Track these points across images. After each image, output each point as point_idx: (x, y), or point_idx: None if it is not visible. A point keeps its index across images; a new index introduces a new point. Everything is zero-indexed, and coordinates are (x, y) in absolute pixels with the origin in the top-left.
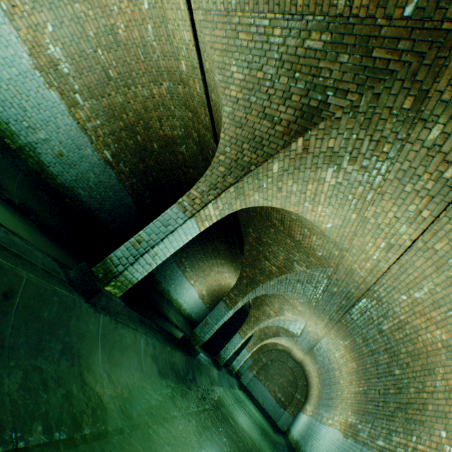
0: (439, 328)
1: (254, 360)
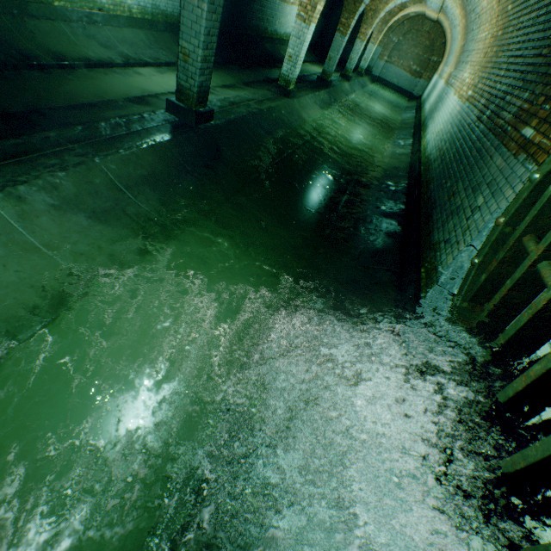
0: (485, 0)
1: (383, 47)
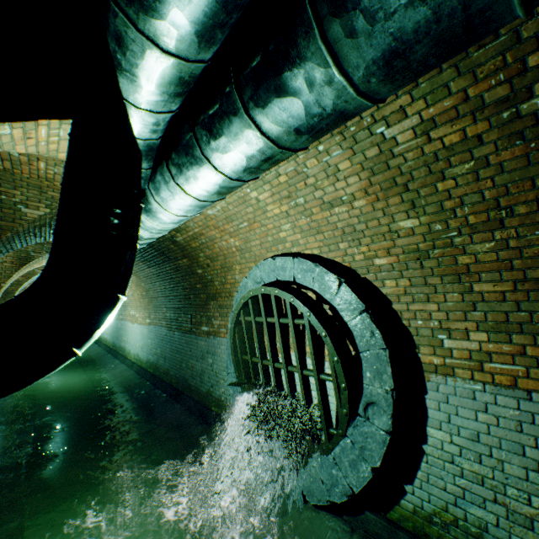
0: None
1: None
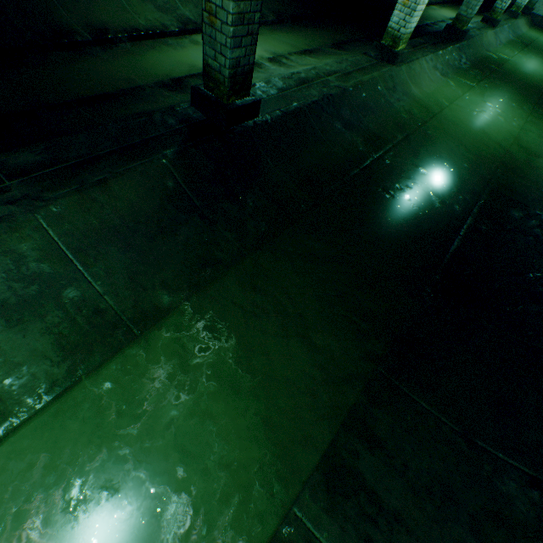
0: None
1: None
